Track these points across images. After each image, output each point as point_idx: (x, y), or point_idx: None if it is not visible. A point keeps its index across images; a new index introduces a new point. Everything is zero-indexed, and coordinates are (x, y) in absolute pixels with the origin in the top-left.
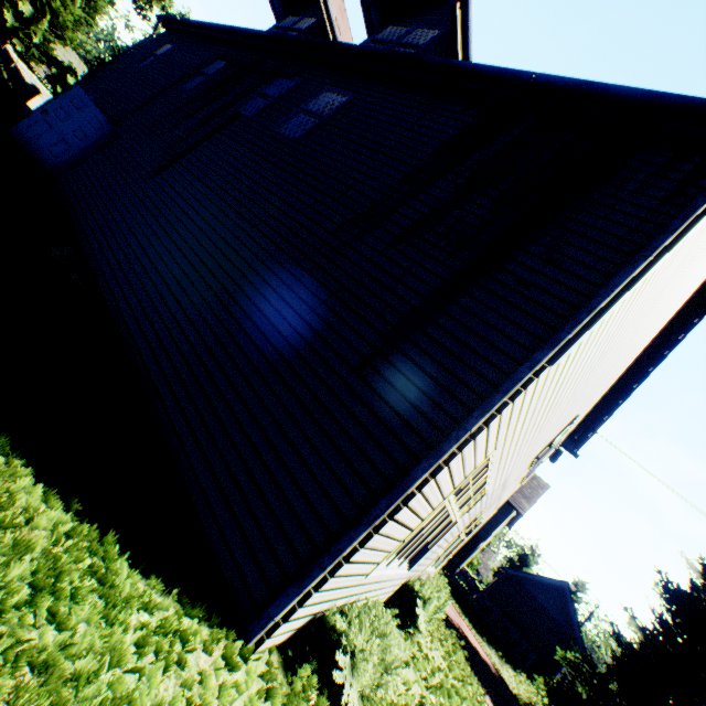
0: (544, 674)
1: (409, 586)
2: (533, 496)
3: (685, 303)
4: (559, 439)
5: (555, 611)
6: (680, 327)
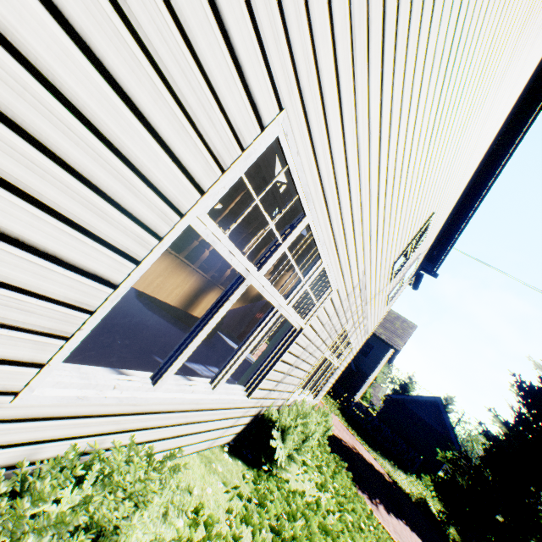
0: (430, 472)
1: (266, 417)
2: (405, 335)
3: (529, 87)
4: (418, 254)
5: (433, 421)
6: (526, 115)
